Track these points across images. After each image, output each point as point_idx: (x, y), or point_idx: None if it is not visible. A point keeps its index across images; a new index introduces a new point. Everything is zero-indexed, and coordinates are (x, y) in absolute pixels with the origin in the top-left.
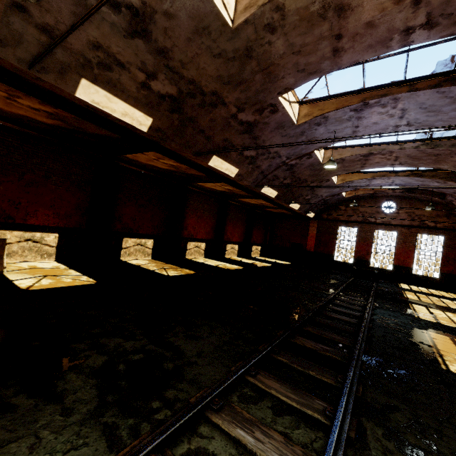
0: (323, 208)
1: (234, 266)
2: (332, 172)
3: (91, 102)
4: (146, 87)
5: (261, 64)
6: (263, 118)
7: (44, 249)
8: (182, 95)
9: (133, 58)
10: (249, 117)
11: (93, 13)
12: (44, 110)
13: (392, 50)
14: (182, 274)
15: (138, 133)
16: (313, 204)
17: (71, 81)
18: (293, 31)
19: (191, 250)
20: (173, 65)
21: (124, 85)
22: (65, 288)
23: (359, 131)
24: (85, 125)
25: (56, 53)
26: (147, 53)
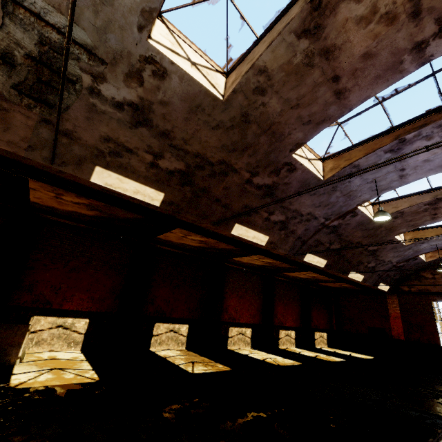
0: (398, 278)
1: (287, 360)
2: (392, 229)
3: (105, 185)
4: (154, 166)
5: (262, 126)
6: (282, 179)
7: (72, 336)
8: (190, 169)
9: (140, 144)
10: (265, 180)
11: (61, 91)
12: (83, 203)
13: (409, 73)
14: (211, 371)
15: (153, 209)
16: (382, 273)
17: (87, 170)
18: (284, 87)
19: (233, 338)
20: (176, 143)
21: (134, 167)
22: (54, 388)
23: (408, 174)
24: (115, 211)
25: (74, 150)
26: (152, 138)
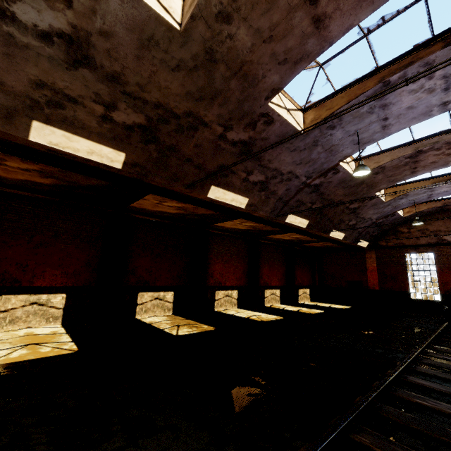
0: (377, 234)
1: (271, 316)
2: (373, 186)
3: (49, 145)
4: (108, 120)
5: (231, 66)
6: (259, 133)
7: (50, 311)
8: (152, 123)
9: (84, 91)
10: (241, 136)
11: None
12: (33, 169)
13: None
14: (195, 332)
15: (116, 172)
16: (362, 230)
17: (21, 125)
18: (253, 12)
19: (220, 300)
20: (131, 90)
21: (82, 121)
22: (27, 362)
23: (391, 124)
24: (74, 177)
25: None
26: (98, 83)
